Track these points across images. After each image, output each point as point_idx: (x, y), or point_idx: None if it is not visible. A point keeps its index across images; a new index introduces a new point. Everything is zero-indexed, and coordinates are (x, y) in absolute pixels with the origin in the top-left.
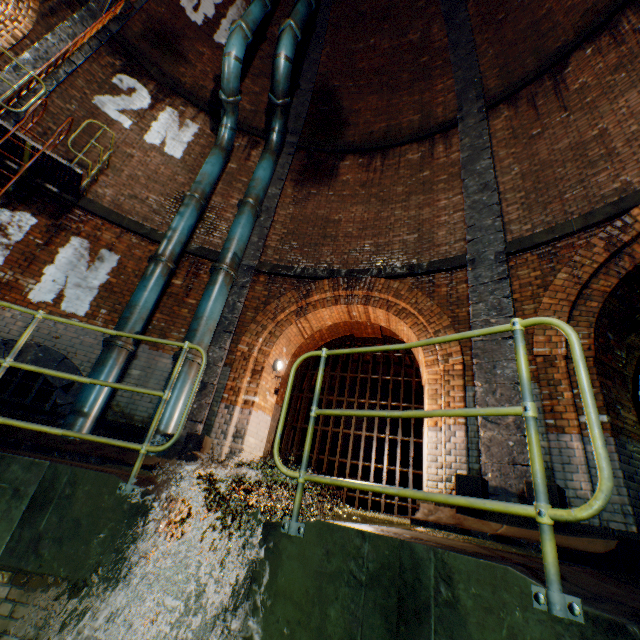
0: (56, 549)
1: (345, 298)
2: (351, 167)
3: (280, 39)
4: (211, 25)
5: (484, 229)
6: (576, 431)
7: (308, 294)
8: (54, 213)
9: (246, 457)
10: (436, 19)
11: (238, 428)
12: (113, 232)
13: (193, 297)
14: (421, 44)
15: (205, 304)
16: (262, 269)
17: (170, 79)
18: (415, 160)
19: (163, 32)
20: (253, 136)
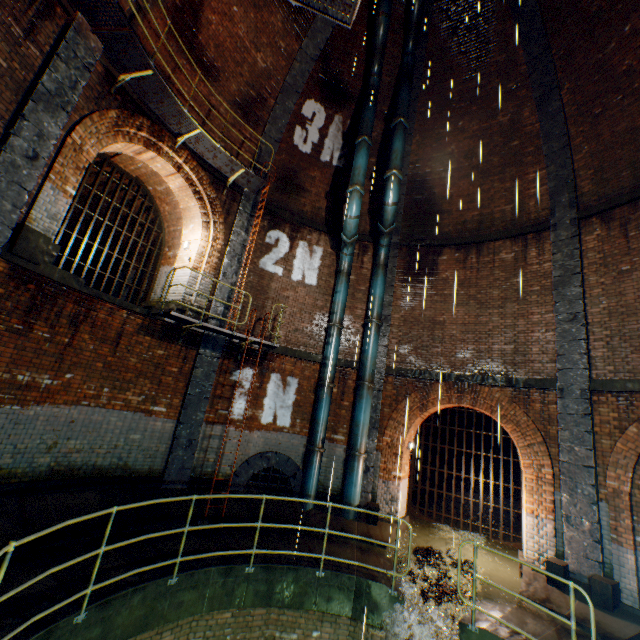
0: (371, 614)
1: (456, 398)
2: (448, 262)
3: (386, 188)
4: (317, 148)
5: (572, 362)
6: (630, 548)
7: (427, 395)
8: (259, 361)
9: (399, 512)
10: (527, 102)
11: (392, 494)
12: (290, 362)
13: (346, 400)
14: (511, 126)
15: (360, 414)
16: (389, 372)
17: (297, 216)
18: (508, 261)
19: (286, 175)
20: (362, 241)
